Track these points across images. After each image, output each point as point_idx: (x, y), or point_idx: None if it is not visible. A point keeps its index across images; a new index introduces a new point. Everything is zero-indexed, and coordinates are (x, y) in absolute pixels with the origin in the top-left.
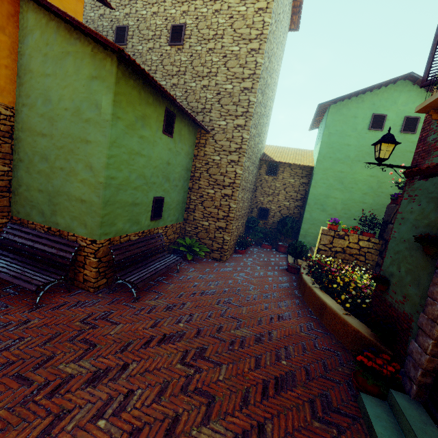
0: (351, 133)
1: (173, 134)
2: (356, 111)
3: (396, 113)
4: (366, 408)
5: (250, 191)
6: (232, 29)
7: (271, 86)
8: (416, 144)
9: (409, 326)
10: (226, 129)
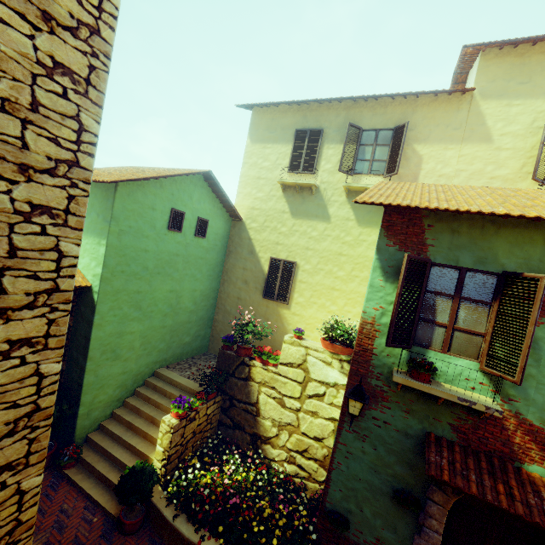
0: (149, 232)
1: None
2: (154, 200)
3: (192, 211)
4: None
5: None
6: None
7: None
8: (205, 250)
9: None
10: None
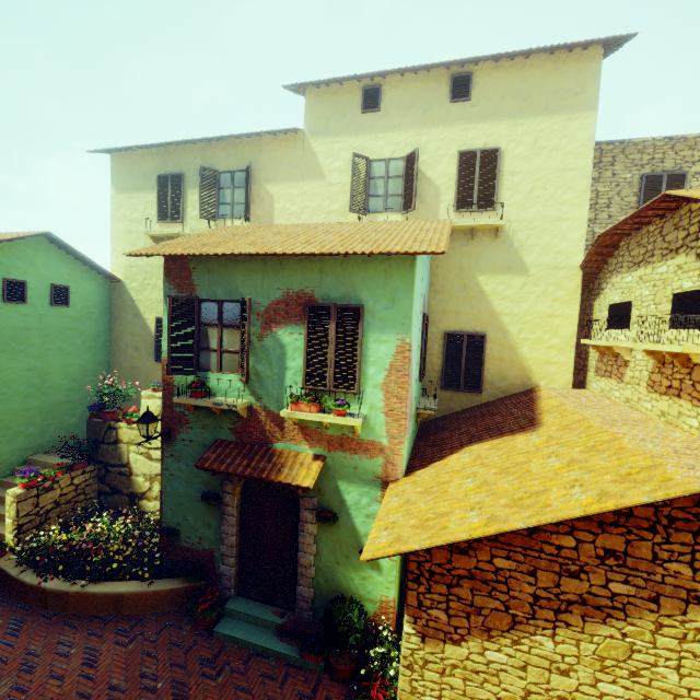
0: None
1: None
2: None
3: (39, 279)
4: (225, 633)
5: None
6: None
7: None
8: (74, 319)
9: (213, 556)
10: None
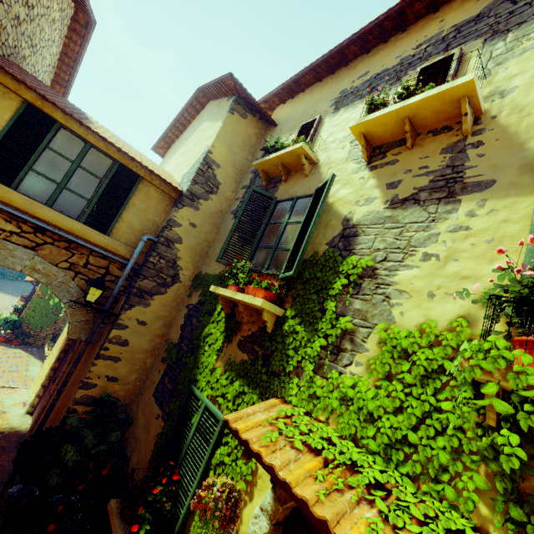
0: None
1: None
2: None
3: None
4: None
5: None
6: None
7: None
8: None
9: None
10: None
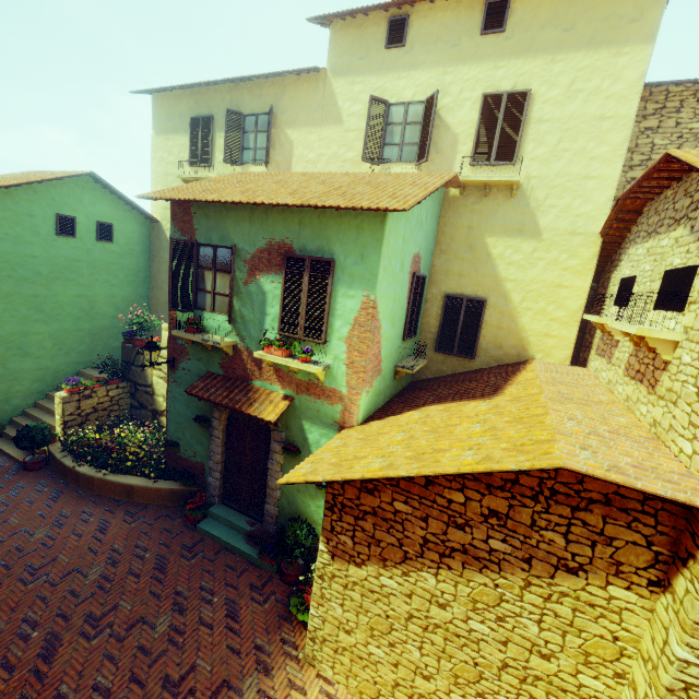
0: (33, 239)
1: None
2: (30, 207)
3: (86, 216)
4: (205, 529)
5: None
6: None
7: None
8: (117, 255)
9: (204, 469)
10: None
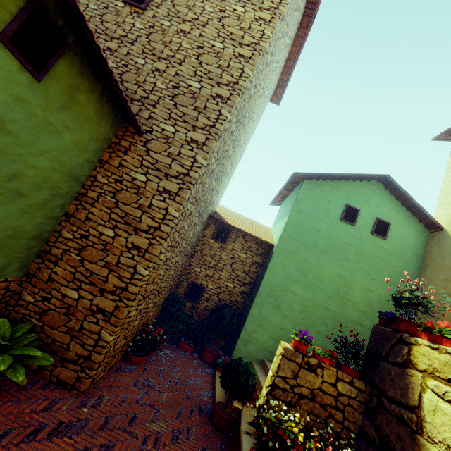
0: (322, 217)
1: (47, 77)
2: (330, 196)
3: (368, 211)
4: None
5: (184, 253)
6: (220, 23)
7: (245, 133)
8: (386, 251)
9: None
10: (172, 139)
